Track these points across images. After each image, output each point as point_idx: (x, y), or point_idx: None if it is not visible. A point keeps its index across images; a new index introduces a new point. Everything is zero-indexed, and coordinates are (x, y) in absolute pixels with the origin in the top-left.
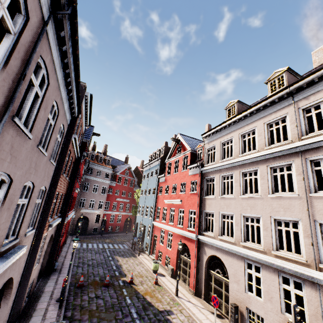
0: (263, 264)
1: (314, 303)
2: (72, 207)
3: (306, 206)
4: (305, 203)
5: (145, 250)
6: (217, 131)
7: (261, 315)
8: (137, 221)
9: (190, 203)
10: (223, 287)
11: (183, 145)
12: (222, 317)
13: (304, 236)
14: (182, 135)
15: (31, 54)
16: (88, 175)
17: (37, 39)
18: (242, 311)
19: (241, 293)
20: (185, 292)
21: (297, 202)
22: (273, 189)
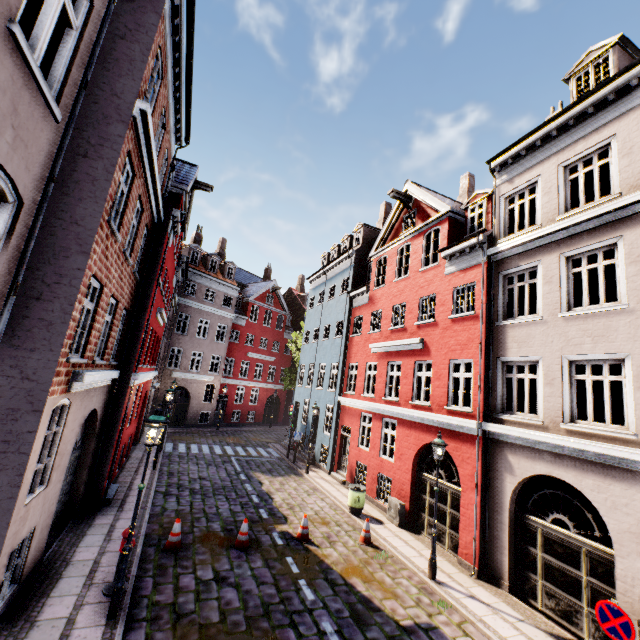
0: None
1: None
2: (152, 360)
3: None
4: None
5: (319, 461)
6: (545, 141)
7: None
8: (297, 399)
9: (453, 344)
10: (584, 565)
11: (421, 208)
12: None
13: None
14: (417, 185)
15: None
16: (186, 298)
17: None
18: None
19: None
20: (451, 568)
21: None
22: None
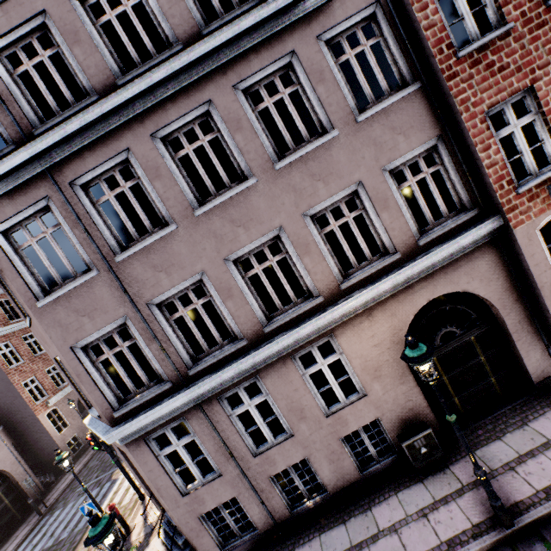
0: None
1: None
2: None
3: None
4: None
5: None
6: None
7: None
8: None
9: None
10: None
11: None
12: None
13: None
14: None
15: None
16: None
17: None
18: None
19: None
20: None
21: None
22: None
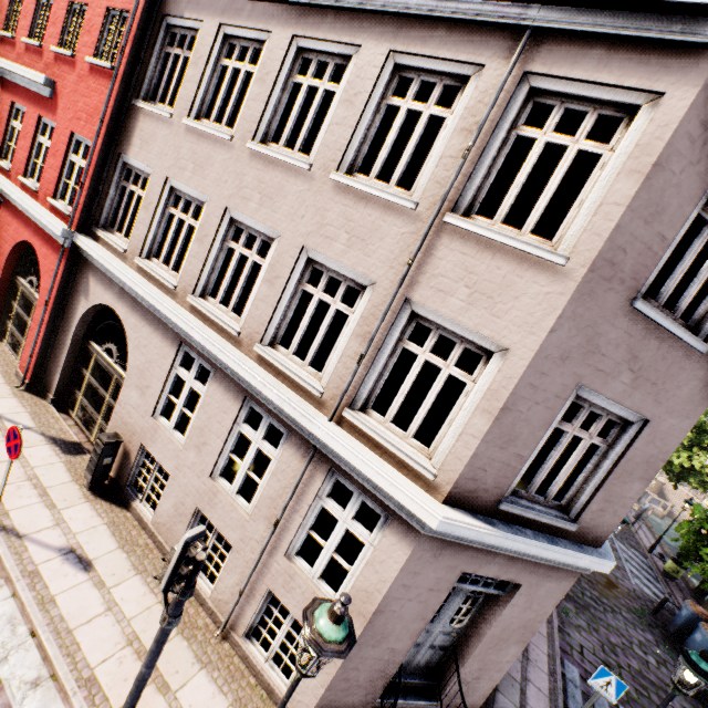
0: (222, 368)
1: (285, 479)
2: None
3: (414, 251)
4: (416, 241)
5: None
6: None
7: (166, 470)
8: None
9: (81, 108)
10: (111, 389)
11: None
12: (81, 450)
13: (355, 334)
14: None
15: None
16: None
17: None
18: (130, 451)
19: (143, 416)
20: None
21: (398, 227)
22: (361, 157)
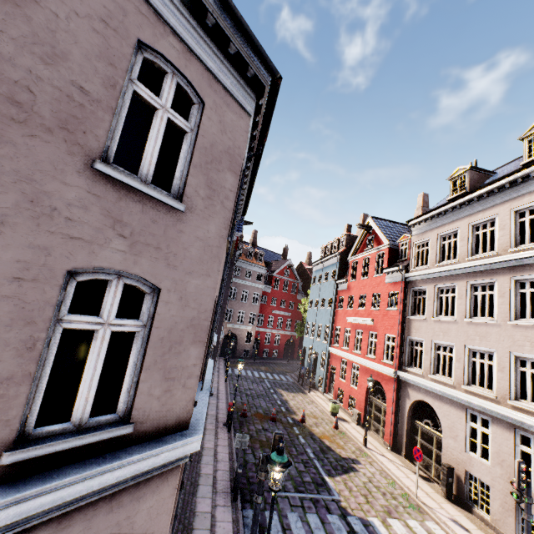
0: (494, 416)
1: None
2: None
3: None
4: None
5: (317, 386)
6: (433, 218)
7: (485, 482)
8: (304, 345)
9: (387, 325)
10: (434, 444)
11: (377, 235)
12: (430, 480)
13: None
14: (375, 219)
15: (237, 203)
16: (235, 278)
17: (239, 188)
18: (459, 475)
19: (460, 452)
20: (378, 445)
21: None
22: (518, 312)
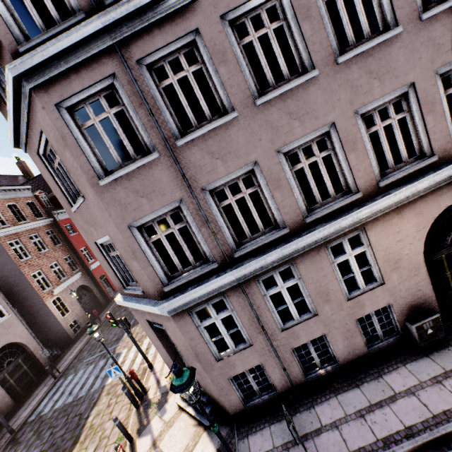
0: None
1: None
2: None
3: None
4: None
5: None
6: None
7: None
8: None
9: None
10: None
11: None
12: None
13: None
14: None
15: None
16: None
17: None
18: None
19: None
20: None
21: None
22: None
